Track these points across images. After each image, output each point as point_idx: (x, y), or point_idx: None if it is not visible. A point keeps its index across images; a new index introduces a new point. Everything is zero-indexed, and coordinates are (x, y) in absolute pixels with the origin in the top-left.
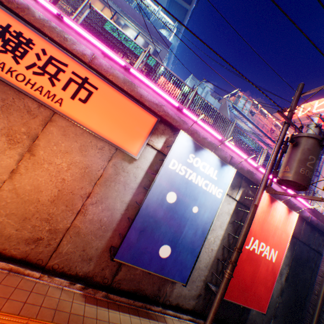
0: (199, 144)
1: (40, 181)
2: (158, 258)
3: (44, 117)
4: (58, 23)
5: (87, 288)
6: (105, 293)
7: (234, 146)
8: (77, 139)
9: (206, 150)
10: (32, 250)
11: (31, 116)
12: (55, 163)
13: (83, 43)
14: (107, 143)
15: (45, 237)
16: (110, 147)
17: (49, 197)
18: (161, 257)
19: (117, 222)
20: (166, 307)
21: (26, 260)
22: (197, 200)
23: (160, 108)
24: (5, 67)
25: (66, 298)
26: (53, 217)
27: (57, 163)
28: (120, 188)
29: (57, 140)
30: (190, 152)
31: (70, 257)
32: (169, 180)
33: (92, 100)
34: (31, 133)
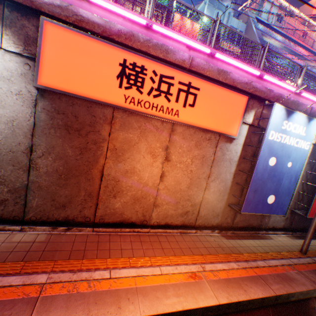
0: (290, 109)
1: (178, 177)
2: (266, 205)
3: (167, 130)
4: (145, 32)
5: (221, 231)
6: (231, 231)
7: (307, 93)
8: (191, 138)
9: (295, 113)
10: (185, 219)
11: (159, 132)
12: (183, 161)
13: (169, 44)
14: (212, 133)
15: (190, 210)
16: (214, 135)
17: (185, 185)
18: (268, 204)
19: (229, 188)
20: (266, 230)
21: (183, 225)
22: (290, 157)
23: (249, 85)
24: (134, 100)
25: (217, 240)
26: (191, 197)
27: (184, 161)
28: (226, 164)
29: (180, 144)
30: (283, 119)
31: (206, 217)
32: (269, 149)
33: (197, 102)
34: (163, 146)
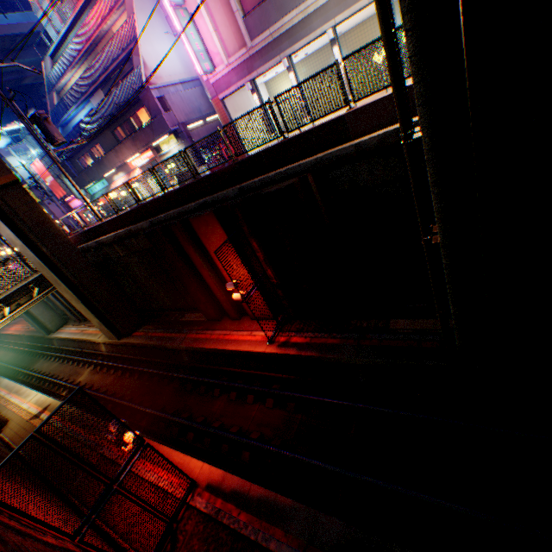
0: None
1: None
2: None
3: None
4: None
5: None
6: None
7: None
8: None
9: None
10: None
11: None
12: None
13: None
14: None
15: None
16: None
17: None
18: None
19: None
20: None
21: None
22: None
23: None
24: None
25: None
26: None
27: None
28: None
29: None
30: None
31: None
32: None
33: None
34: None
